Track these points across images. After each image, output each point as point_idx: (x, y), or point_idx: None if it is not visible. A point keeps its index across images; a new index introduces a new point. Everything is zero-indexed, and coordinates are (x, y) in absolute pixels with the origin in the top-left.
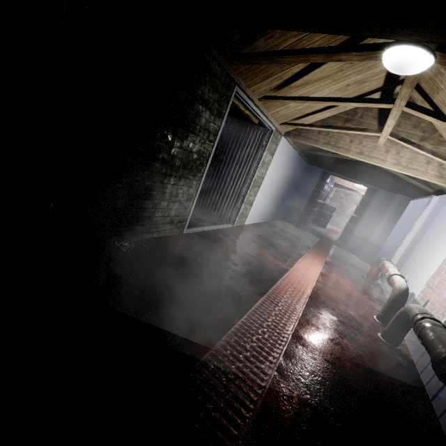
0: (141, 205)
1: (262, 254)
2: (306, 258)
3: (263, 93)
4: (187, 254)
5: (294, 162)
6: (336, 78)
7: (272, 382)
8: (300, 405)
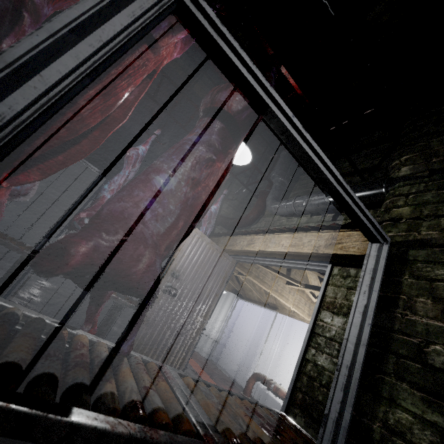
0: None
1: None
2: None
3: None
4: None
5: None
6: None
7: None
8: None
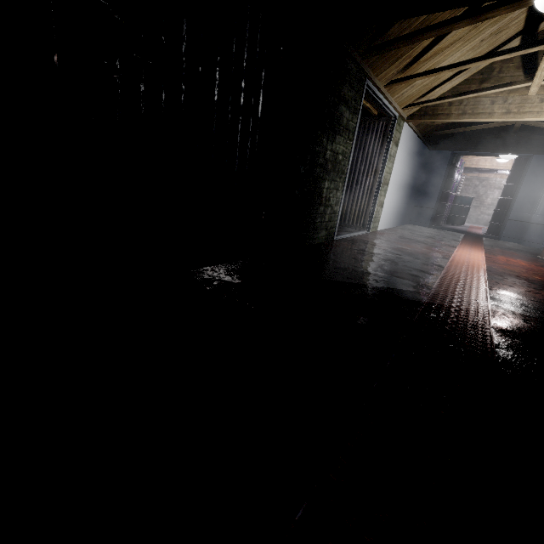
0: (308, 211)
1: (415, 248)
2: (462, 248)
3: (389, 78)
4: (352, 251)
5: (416, 150)
6: (468, 38)
7: (491, 307)
8: (524, 317)
